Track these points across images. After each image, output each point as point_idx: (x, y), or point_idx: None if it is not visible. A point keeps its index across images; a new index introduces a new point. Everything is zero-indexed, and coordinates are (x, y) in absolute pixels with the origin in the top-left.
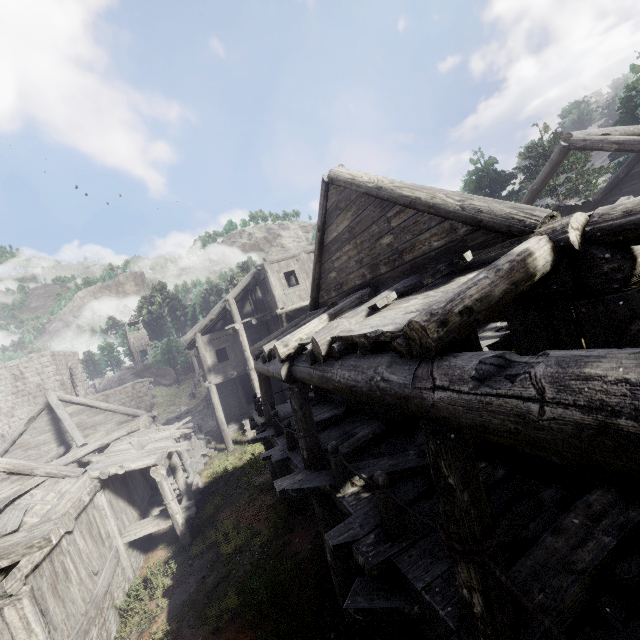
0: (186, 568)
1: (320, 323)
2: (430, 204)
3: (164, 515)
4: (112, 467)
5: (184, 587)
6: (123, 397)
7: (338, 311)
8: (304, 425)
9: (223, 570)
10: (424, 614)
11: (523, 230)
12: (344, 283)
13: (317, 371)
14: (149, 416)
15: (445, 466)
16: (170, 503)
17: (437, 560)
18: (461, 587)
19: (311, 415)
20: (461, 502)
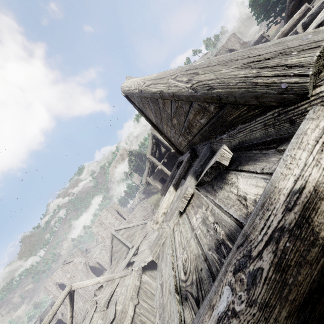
0: None
1: (170, 195)
2: (170, 94)
3: None
4: (141, 263)
5: None
6: (140, 212)
7: (178, 180)
8: None
9: None
10: None
11: (283, 98)
12: (180, 143)
13: None
14: (151, 220)
15: None
16: None
17: None
18: None
19: None
20: None
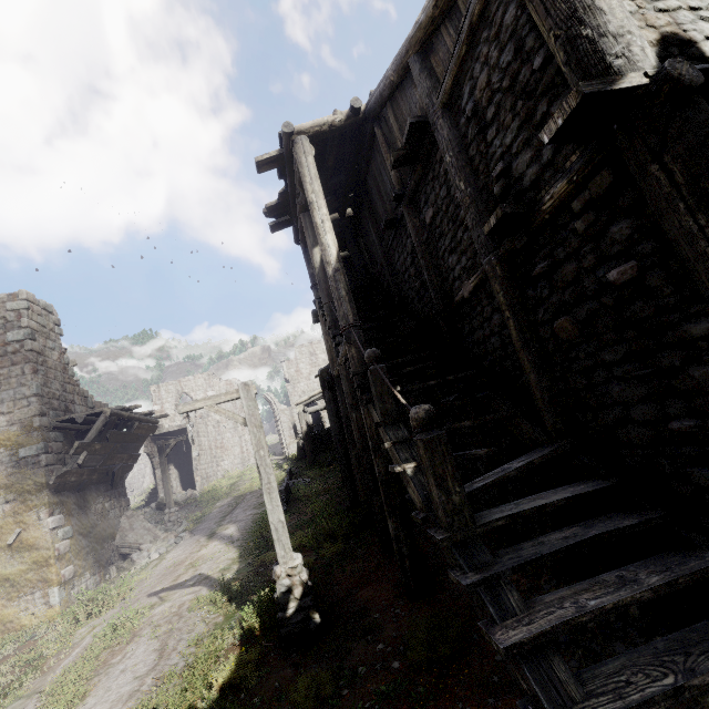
0: None
1: None
2: None
3: None
4: None
5: None
6: None
7: None
8: None
9: None
10: None
11: None
12: None
13: None
14: None
15: None
16: None
17: None
18: None
19: None
20: None
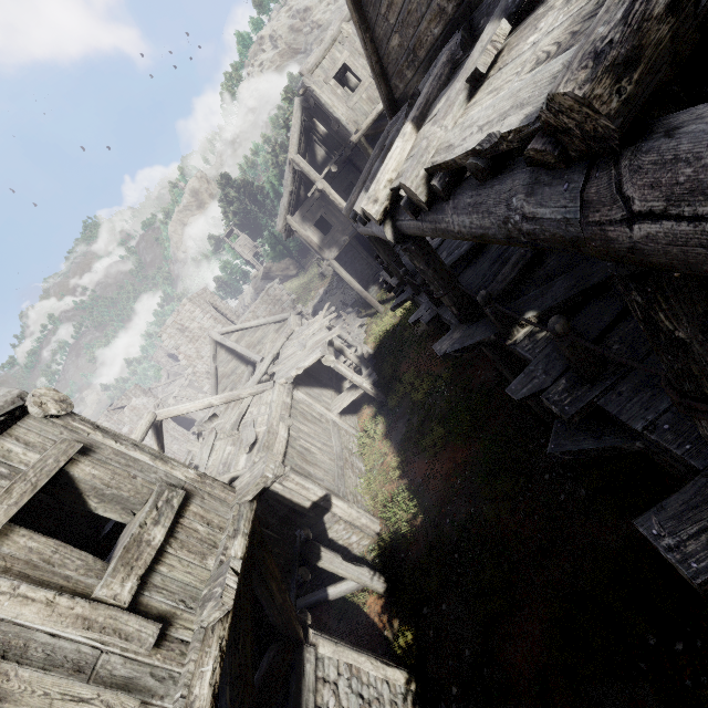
0: (391, 417)
1: (405, 143)
2: None
3: (353, 387)
4: (291, 372)
5: (397, 430)
6: (266, 307)
7: (424, 107)
8: (440, 282)
9: (422, 412)
10: (650, 449)
11: None
12: (417, 46)
13: (426, 224)
14: (295, 315)
15: (667, 319)
16: (352, 378)
17: (660, 392)
18: (707, 438)
19: (444, 267)
20: (702, 357)
